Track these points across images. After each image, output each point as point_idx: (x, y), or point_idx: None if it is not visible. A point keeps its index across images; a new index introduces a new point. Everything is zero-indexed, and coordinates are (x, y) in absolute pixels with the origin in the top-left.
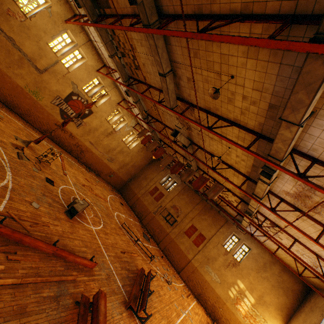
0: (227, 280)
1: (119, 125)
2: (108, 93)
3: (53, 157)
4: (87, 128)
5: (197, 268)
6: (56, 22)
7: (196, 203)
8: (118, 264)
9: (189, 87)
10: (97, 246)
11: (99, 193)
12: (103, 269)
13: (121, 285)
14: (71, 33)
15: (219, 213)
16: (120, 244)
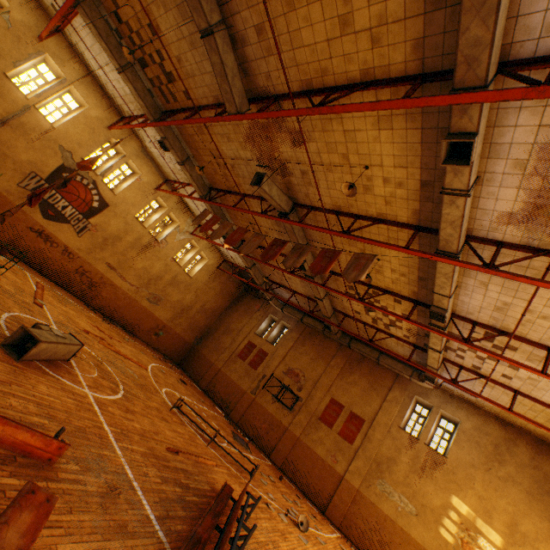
0: (429, 503)
1: (165, 232)
2: (136, 170)
3: (16, 278)
4: (100, 236)
5: (359, 490)
6: (21, 38)
7: (330, 356)
8: (155, 470)
9: (263, 53)
10: (92, 425)
11: (127, 353)
12: (97, 471)
13: (156, 517)
14: (53, 59)
15: (379, 365)
16: (168, 437)
